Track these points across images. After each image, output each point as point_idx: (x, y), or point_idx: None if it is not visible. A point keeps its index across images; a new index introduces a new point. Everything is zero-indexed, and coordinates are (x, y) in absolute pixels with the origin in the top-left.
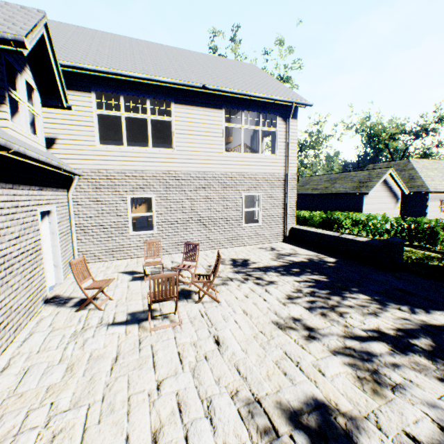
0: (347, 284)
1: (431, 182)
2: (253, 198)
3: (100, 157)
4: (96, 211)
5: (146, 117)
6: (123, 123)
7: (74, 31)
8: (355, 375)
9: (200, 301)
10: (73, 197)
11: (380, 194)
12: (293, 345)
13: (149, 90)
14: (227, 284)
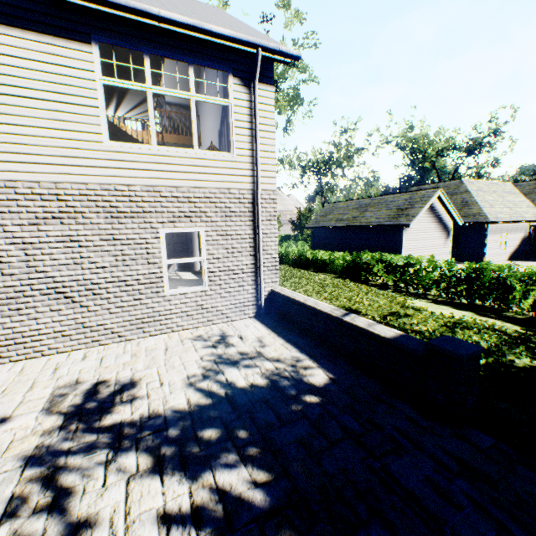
0: (319, 531)
1: (490, 209)
2: None
3: None
4: None
5: None
6: None
7: None
8: None
9: None
10: None
11: (426, 226)
12: None
13: None
14: None
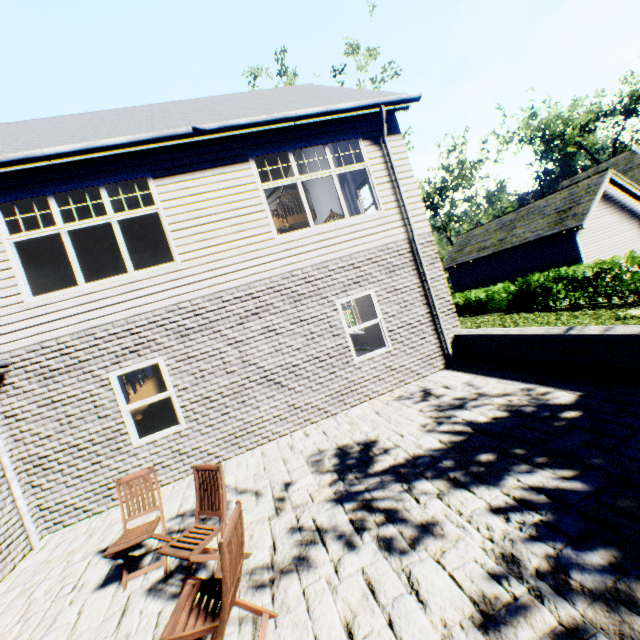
0: None
1: None
2: None
3: (39, 318)
4: (57, 421)
5: (108, 220)
6: (66, 244)
7: (1, 129)
8: None
9: None
10: (4, 409)
11: (604, 221)
12: None
13: (99, 171)
14: (309, 565)
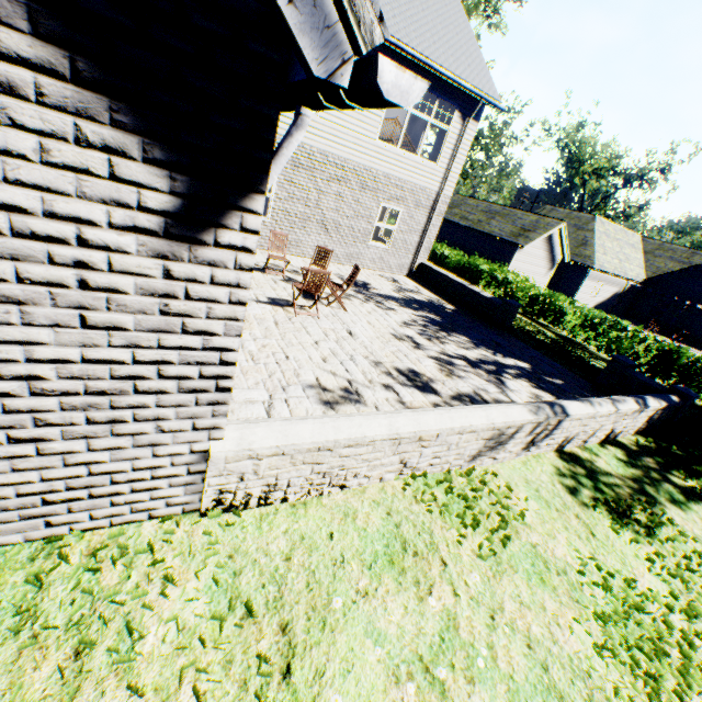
0: (457, 328)
1: (601, 256)
2: (386, 208)
3: None
4: None
5: None
6: None
7: None
8: (439, 368)
9: (329, 306)
10: None
11: (537, 253)
12: (404, 348)
13: None
14: (351, 300)
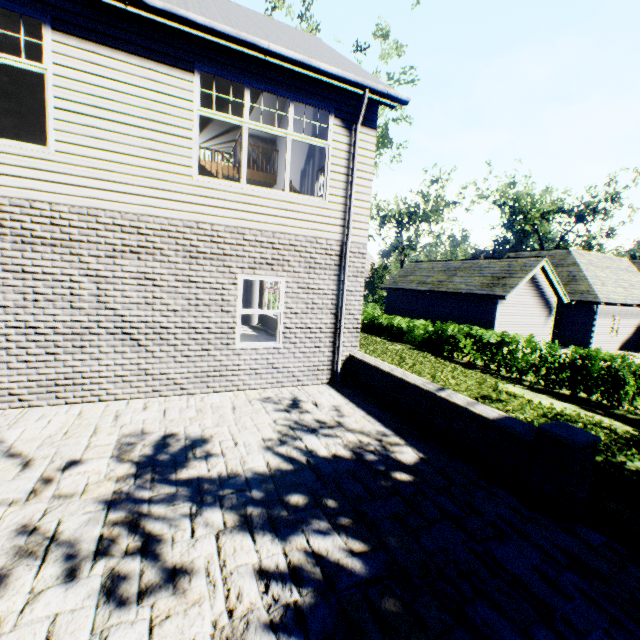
0: (424, 603)
1: (601, 288)
2: None
3: None
4: None
5: None
6: None
7: None
8: None
9: None
10: None
11: (524, 300)
12: None
13: None
14: None
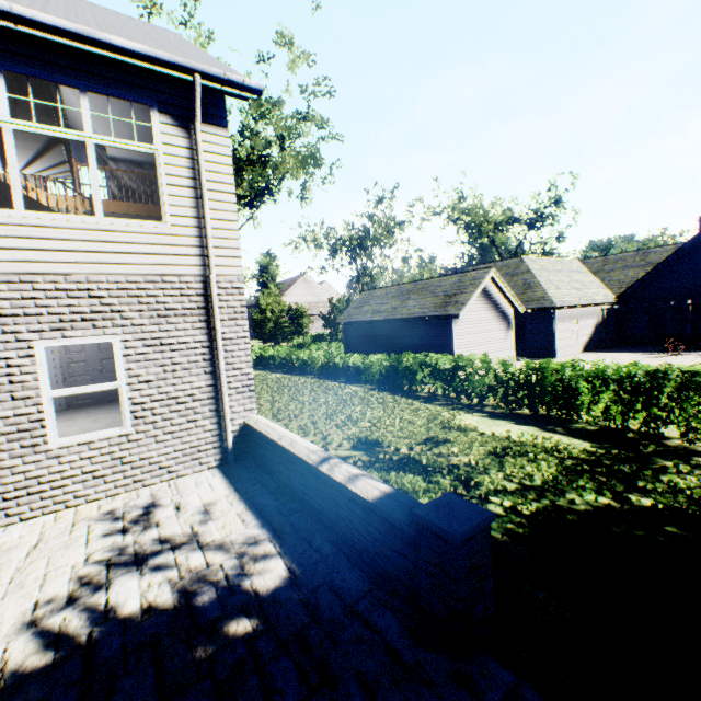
0: None
1: (556, 292)
2: None
3: None
4: None
5: None
6: None
7: None
8: None
9: None
10: None
11: (481, 316)
12: None
13: None
14: None
